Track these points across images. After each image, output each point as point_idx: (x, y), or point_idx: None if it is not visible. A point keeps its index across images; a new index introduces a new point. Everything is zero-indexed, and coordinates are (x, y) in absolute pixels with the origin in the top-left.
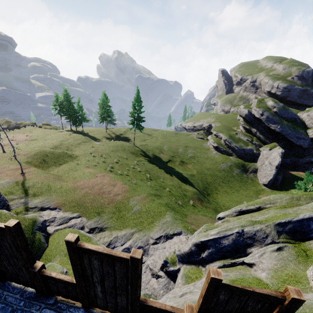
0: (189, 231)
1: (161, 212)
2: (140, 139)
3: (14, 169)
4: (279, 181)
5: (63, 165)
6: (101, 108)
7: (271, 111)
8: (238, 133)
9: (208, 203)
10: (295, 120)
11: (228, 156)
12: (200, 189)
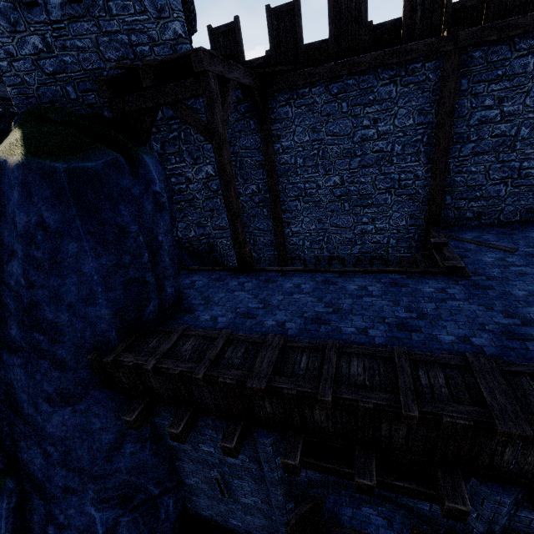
0: None
1: None
2: None
3: None
4: None
5: None
6: None
7: None
8: None
9: None
10: None
11: None
12: None
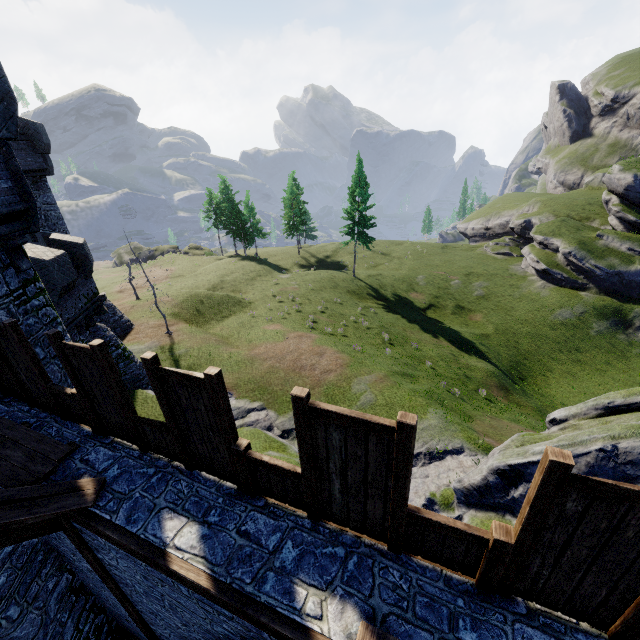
0: (479, 447)
1: (416, 406)
2: (365, 263)
3: (156, 326)
4: None
5: (229, 318)
6: (288, 208)
7: None
8: (605, 234)
9: (523, 396)
10: None
11: (574, 292)
12: (504, 365)
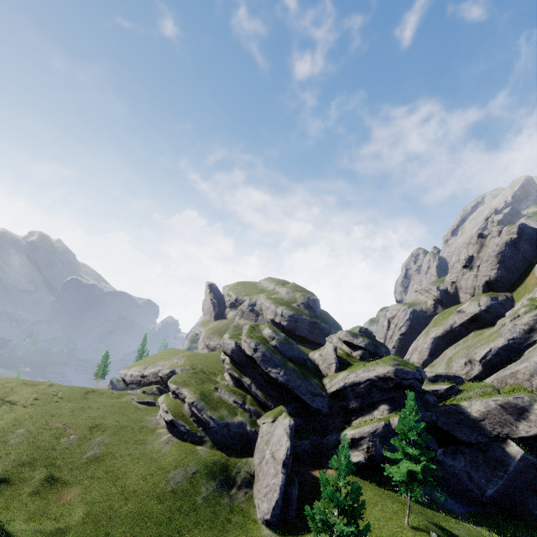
0: None
1: None
2: None
3: None
4: (295, 504)
5: None
6: None
7: (269, 345)
8: (220, 387)
9: None
10: (305, 362)
11: (193, 446)
12: None
